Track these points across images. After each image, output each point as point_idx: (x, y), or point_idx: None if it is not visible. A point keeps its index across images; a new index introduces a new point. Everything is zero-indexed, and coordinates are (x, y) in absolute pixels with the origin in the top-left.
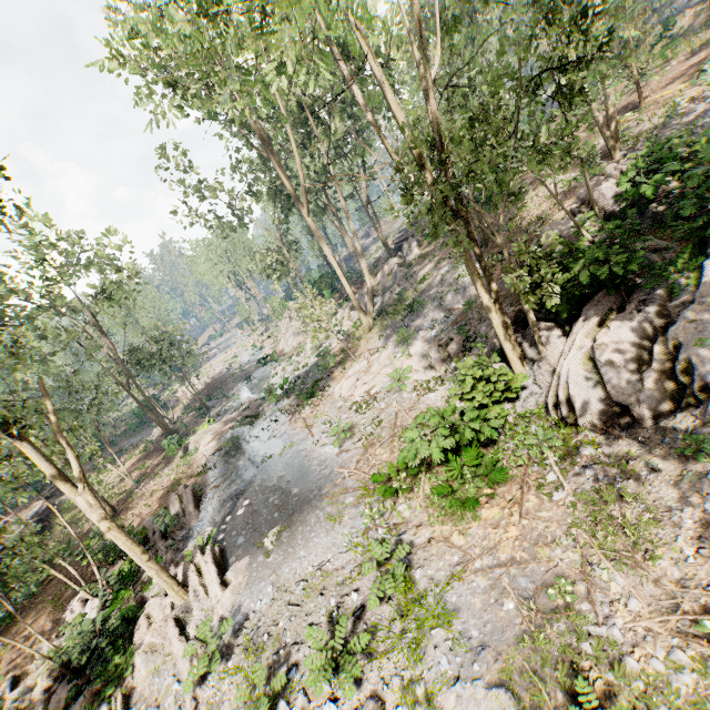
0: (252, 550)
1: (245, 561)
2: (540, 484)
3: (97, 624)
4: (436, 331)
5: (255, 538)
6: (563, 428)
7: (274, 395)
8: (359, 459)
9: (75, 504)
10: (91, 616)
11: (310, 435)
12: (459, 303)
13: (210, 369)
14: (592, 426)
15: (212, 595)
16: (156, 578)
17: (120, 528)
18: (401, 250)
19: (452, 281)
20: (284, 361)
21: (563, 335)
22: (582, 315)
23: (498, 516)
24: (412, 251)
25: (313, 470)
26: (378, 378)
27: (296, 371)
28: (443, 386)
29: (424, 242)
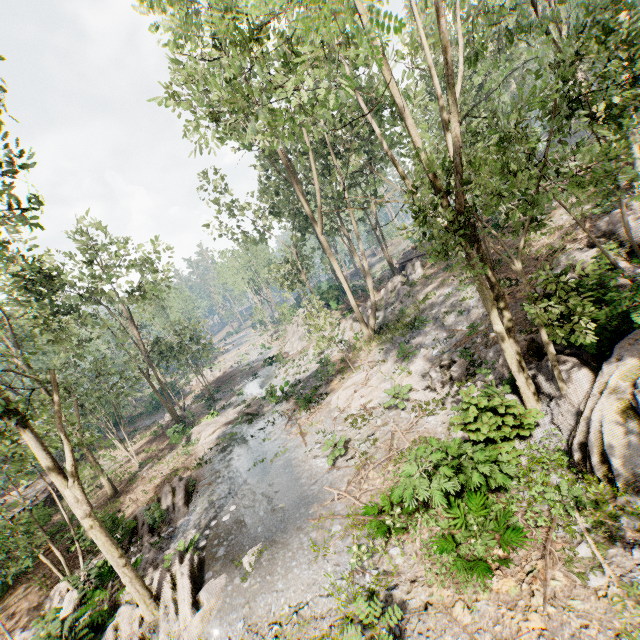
0: (230, 568)
1: (221, 581)
2: (569, 557)
3: (64, 628)
4: (438, 350)
5: (235, 553)
6: (593, 486)
7: (274, 396)
8: (351, 481)
9: (64, 496)
10: (67, 610)
11: (303, 443)
12: (463, 325)
13: (222, 363)
14: (635, 490)
15: (181, 616)
16: (130, 586)
17: (102, 527)
18: (404, 269)
19: (455, 302)
20: (288, 363)
21: (587, 373)
22: (614, 353)
23: (514, 591)
24: (415, 271)
25: (302, 484)
26: (376, 393)
27: (297, 374)
28: (443, 410)
29: (427, 263)
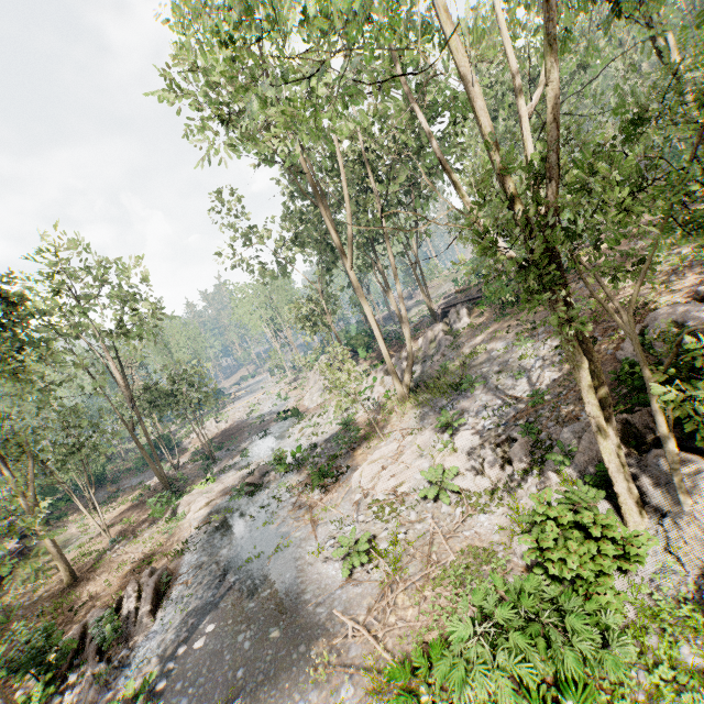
0: None
1: None
2: None
3: None
4: (491, 422)
5: None
6: None
7: (283, 464)
8: (372, 607)
9: None
10: None
11: (312, 535)
12: (524, 390)
13: (230, 413)
14: None
15: None
16: None
17: None
18: (447, 316)
19: (512, 360)
20: (305, 419)
21: None
22: None
23: None
24: (460, 318)
25: (305, 602)
26: (410, 472)
27: (314, 436)
28: (500, 507)
29: (475, 310)
